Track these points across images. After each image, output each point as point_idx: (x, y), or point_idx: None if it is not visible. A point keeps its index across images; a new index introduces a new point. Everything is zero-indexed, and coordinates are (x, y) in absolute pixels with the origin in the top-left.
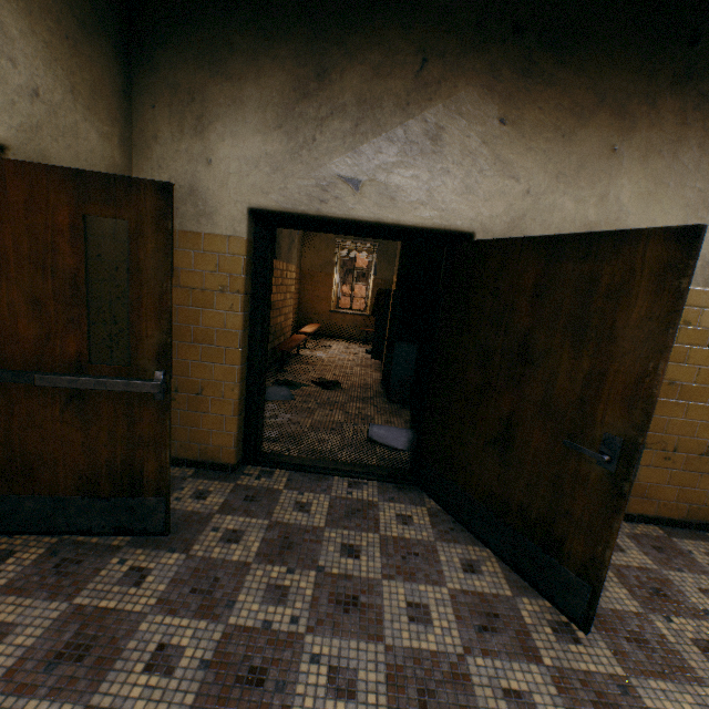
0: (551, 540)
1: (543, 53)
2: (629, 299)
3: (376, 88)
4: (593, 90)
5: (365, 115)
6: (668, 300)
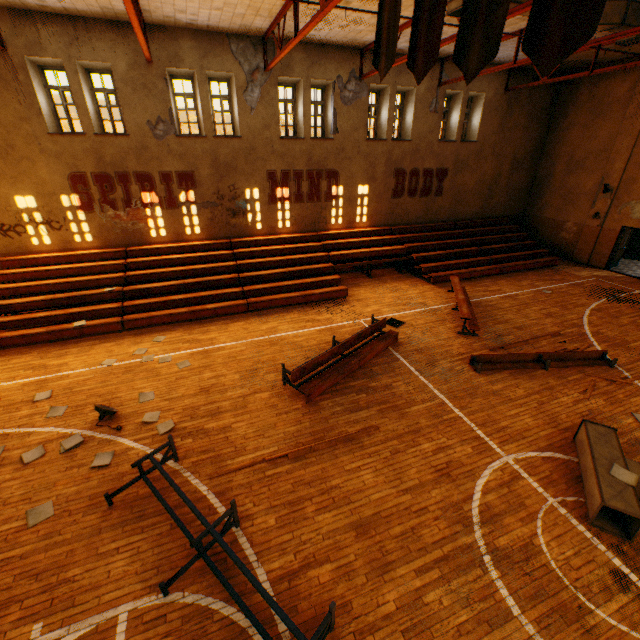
0: None
1: None
2: None
3: None
4: None
5: None
6: None
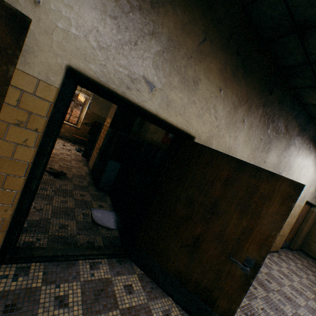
0: (210, 299)
1: (241, 69)
2: (270, 202)
3: (180, 36)
4: (247, 94)
5: (169, 48)
6: (286, 209)
